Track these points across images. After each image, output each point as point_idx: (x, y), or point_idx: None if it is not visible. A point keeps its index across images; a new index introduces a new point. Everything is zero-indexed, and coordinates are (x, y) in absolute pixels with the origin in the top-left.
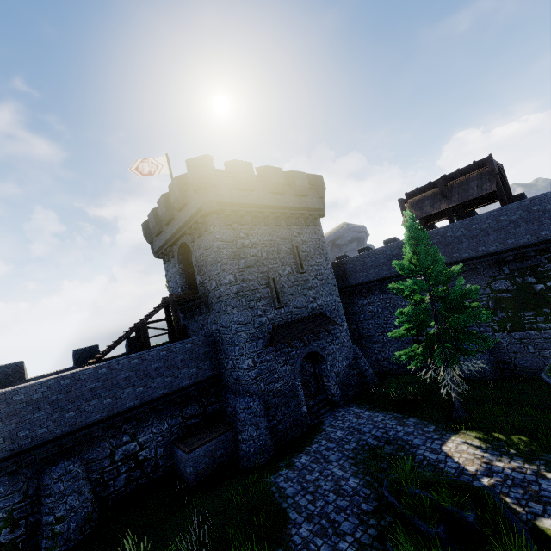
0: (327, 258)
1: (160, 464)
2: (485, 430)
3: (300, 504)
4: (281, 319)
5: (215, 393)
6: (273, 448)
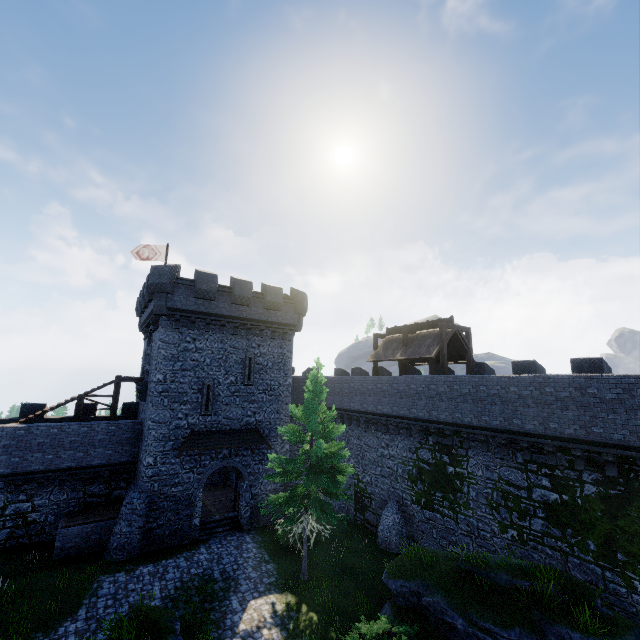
0: (287, 375)
1: (46, 530)
2: (302, 599)
3: (97, 605)
4: (203, 426)
5: (128, 478)
6: (137, 549)
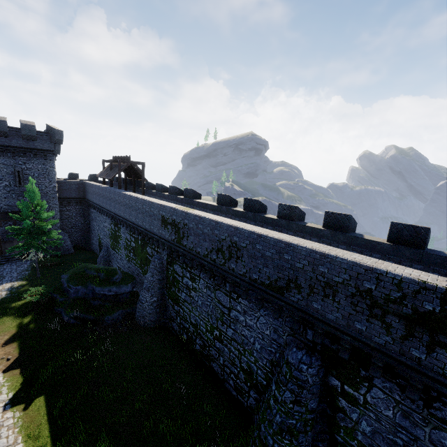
0: (52, 181)
1: None
2: (30, 283)
3: None
4: None
5: None
6: None
